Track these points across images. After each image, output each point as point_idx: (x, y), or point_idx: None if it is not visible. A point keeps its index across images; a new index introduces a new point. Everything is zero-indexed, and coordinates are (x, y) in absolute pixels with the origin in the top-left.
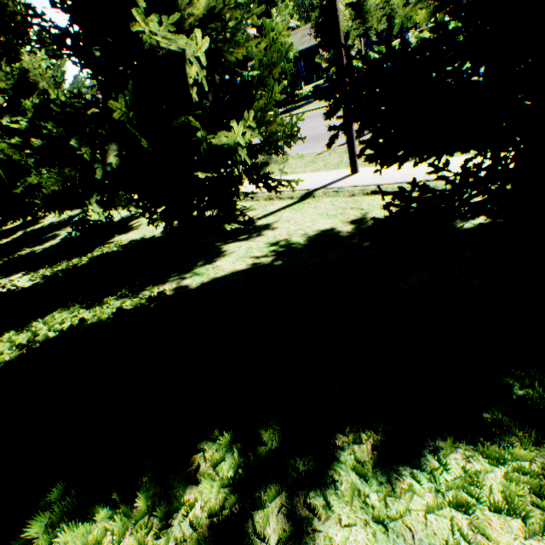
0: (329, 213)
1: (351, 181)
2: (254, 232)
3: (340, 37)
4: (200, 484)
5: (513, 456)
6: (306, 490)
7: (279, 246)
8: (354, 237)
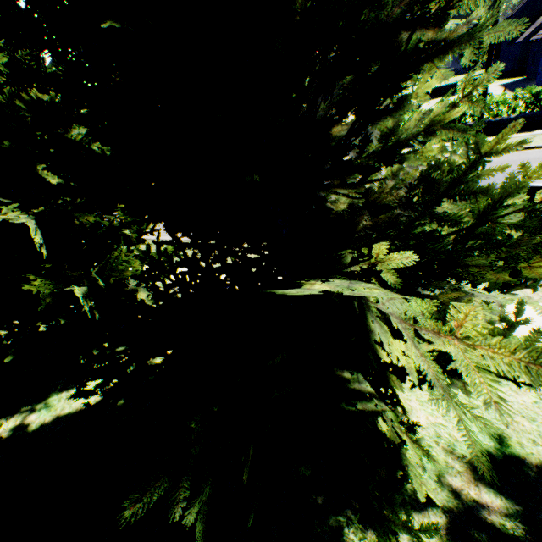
0: None
1: None
2: None
3: None
4: None
5: None
6: None
7: None
8: None
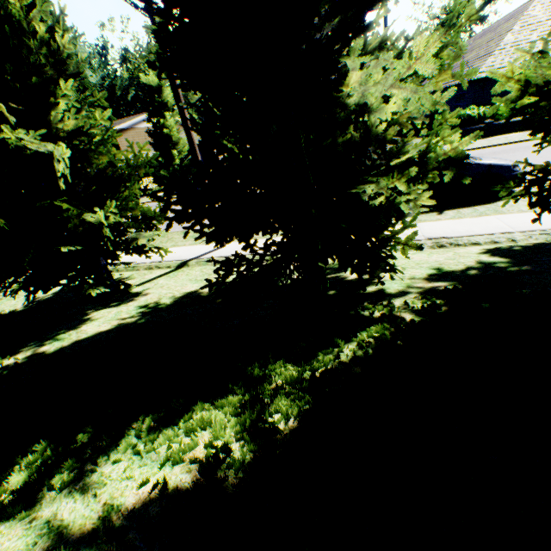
0: (198, 278)
1: (219, 253)
2: (128, 298)
3: (196, 152)
4: (10, 477)
5: (228, 401)
6: (96, 454)
7: (148, 308)
8: (212, 296)
